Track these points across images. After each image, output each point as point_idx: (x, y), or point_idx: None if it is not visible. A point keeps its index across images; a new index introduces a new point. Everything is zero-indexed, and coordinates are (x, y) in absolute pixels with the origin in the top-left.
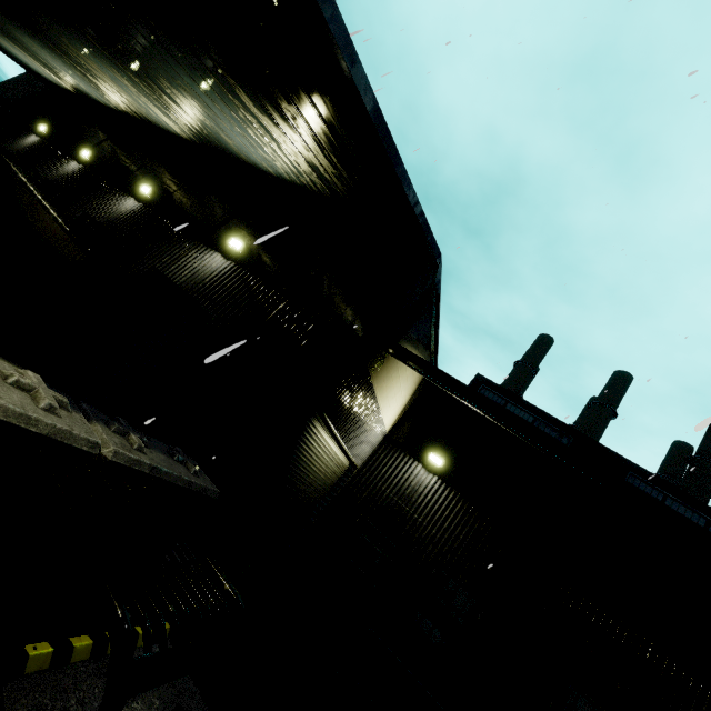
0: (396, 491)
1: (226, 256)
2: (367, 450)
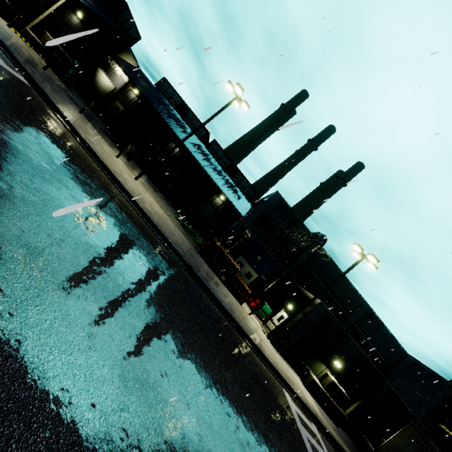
0: (126, 97)
1: (77, 18)
2: (119, 85)
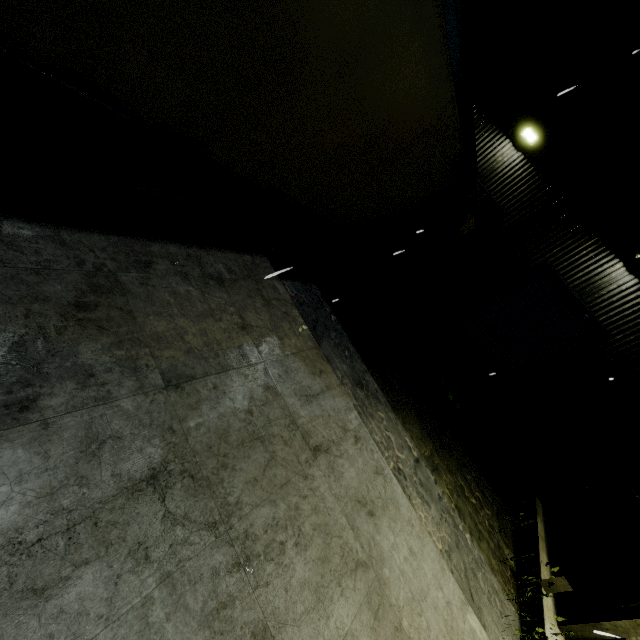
0: None
1: (629, 267)
2: None
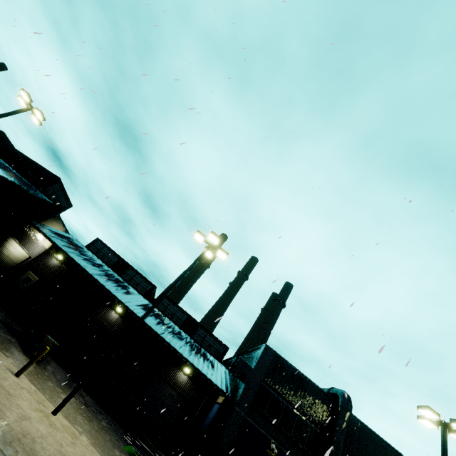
0: (44, 265)
1: None
2: (37, 253)
